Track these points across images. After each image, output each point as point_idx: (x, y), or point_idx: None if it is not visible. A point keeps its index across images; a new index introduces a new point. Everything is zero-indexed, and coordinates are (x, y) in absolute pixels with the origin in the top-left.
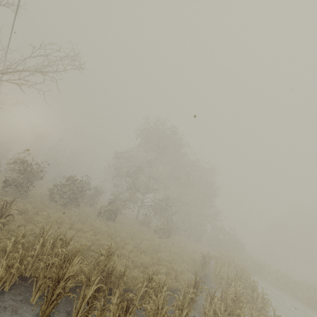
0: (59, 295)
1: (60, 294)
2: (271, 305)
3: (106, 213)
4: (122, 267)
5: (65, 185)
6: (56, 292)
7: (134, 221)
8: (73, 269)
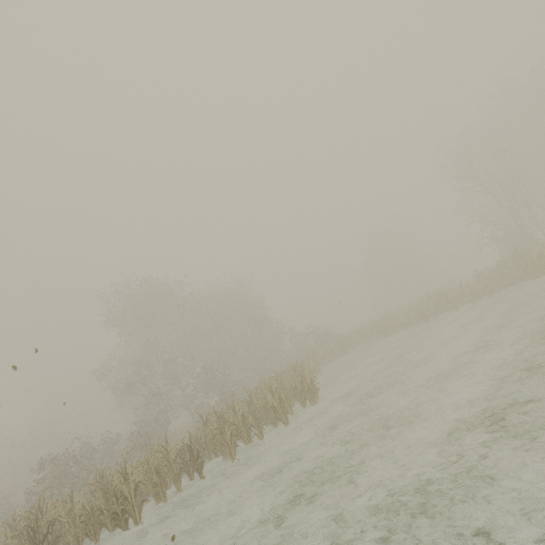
0: (52, 544)
1: (53, 542)
2: (308, 373)
3: (133, 454)
4: (140, 478)
5: (44, 479)
6: (37, 538)
7: (190, 428)
8: (51, 515)
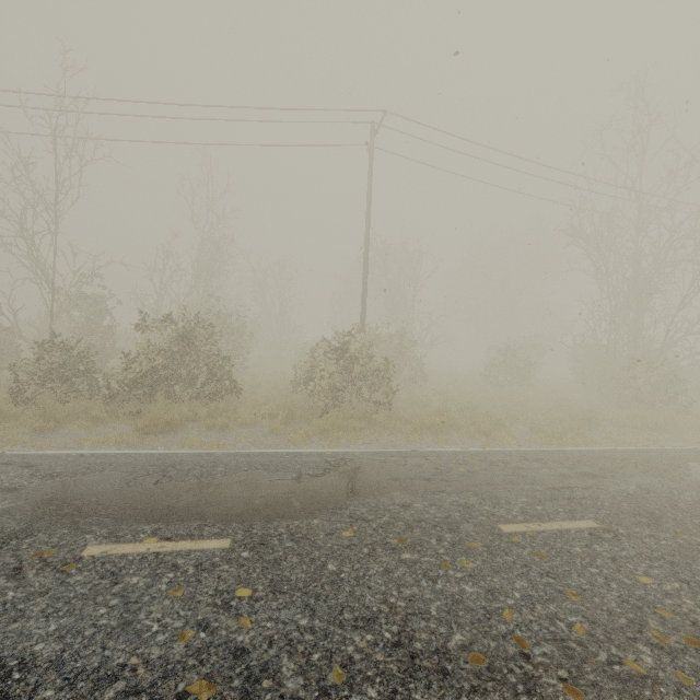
0: None
1: None
2: None
3: None
4: None
5: None
6: None
7: None
8: None
